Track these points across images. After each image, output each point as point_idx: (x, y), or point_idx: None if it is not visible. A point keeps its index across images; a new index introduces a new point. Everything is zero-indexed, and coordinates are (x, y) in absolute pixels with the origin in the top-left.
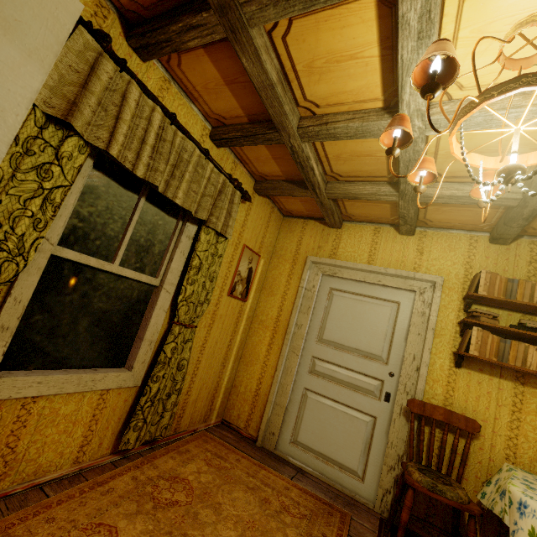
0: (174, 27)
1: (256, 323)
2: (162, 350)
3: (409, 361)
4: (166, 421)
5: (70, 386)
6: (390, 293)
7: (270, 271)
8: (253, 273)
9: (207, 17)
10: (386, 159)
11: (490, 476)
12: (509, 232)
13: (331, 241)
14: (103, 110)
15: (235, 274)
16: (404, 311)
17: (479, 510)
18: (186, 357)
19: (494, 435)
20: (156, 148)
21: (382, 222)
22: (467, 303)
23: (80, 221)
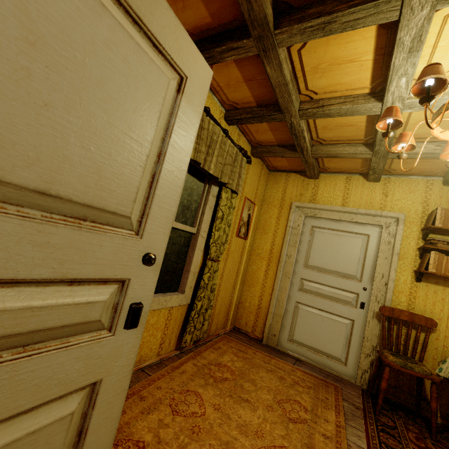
0: (218, 49)
1: (254, 255)
2: (202, 278)
3: (378, 278)
4: (206, 327)
5: (155, 305)
6: (361, 228)
7: (262, 215)
8: (251, 217)
9: (246, 42)
10: (364, 128)
11: (444, 357)
12: None
13: (310, 189)
14: None
15: (240, 220)
16: (373, 241)
17: (439, 379)
18: (215, 282)
19: (447, 329)
20: (199, 136)
21: (352, 172)
22: (425, 233)
23: None
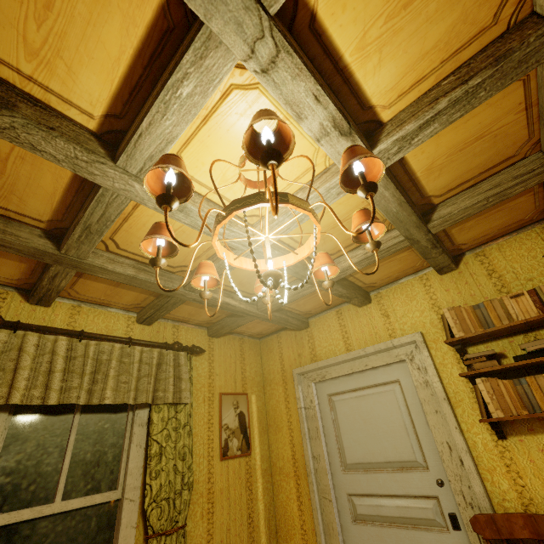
0: (44, 282)
1: (276, 474)
2: None
3: (446, 454)
4: None
5: None
6: (384, 373)
7: (268, 403)
8: (247, 416)
9: (55, 268)
10: None
11: None
12: (439, 261)
13: (306, 344)
14: (1, 370)
15: (220, 431)
16: (408, 389)
17: None
18: None
19: None
20: (67, 369)
21: (339, 304)
22: (457, 350)
23: (8, 475)
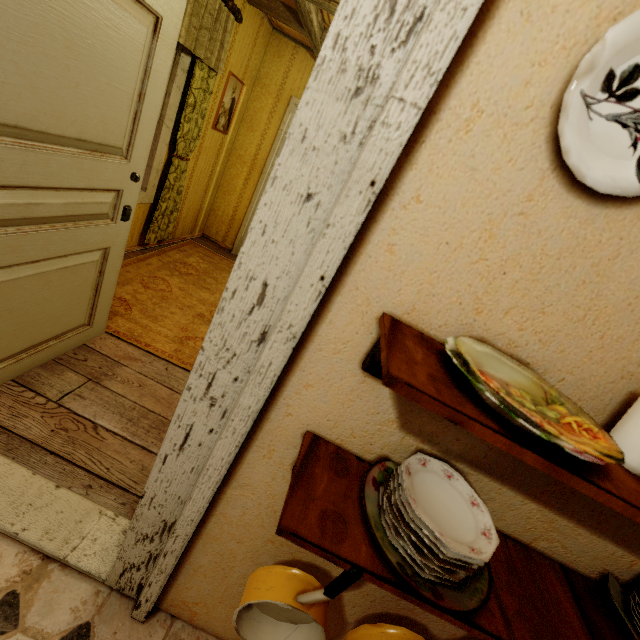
0: None
1: (234, 157)
2: (167, 178)
3: None
4: (171, 230)
5: None
6: None
7: (252, 102)
8: (236, 103)
9: None
10: None
11: None
12: None
13: None
14: None
15: (220, 107)
16: None
17: None
18: (183, 185)
19: None
20: None
21: None
22: None
23: None
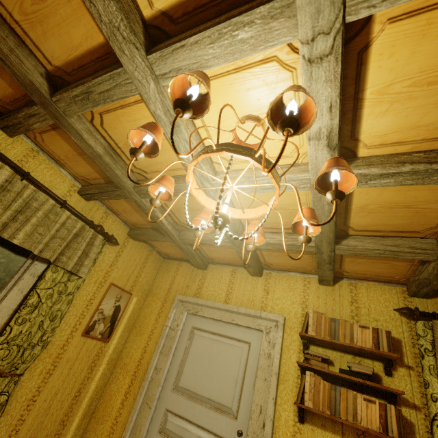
0: (20, 115)
1: (119, 367)
2: None
3: (255, 414)
4: None
5: None
6: (242, 332)
7: (143, 309)
8: (122, 311)
9: (38, 109)
10: None
11: None
12: (326, 274)
13: (197, 280)
14: None
15: (95, 312)
16: (253, 352)
17: None
18: None
19: None
20: None
21: (237, 265)
22: (303, 343)
23: None
